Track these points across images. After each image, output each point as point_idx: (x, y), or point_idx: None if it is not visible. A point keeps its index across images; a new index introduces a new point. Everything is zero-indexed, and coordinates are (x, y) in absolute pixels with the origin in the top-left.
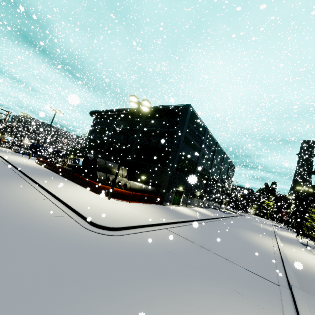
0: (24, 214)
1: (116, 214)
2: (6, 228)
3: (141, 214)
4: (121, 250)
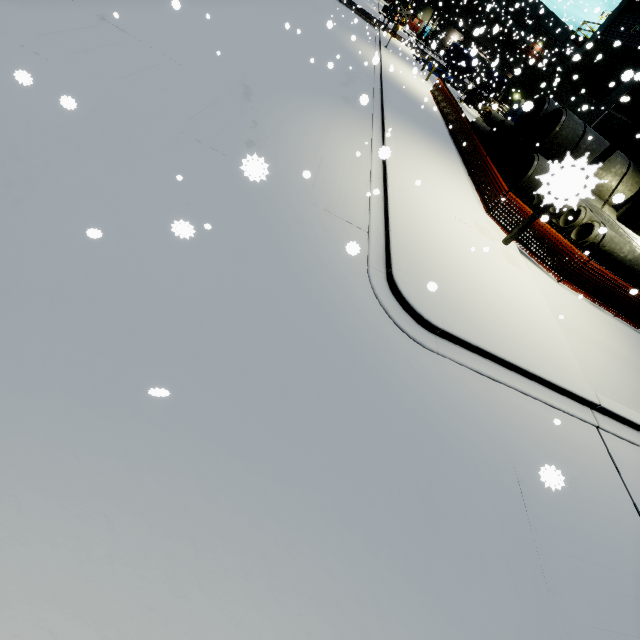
0: (294, 183)
1: (478, 292)
2: (237, 192)
3: (553, 336)
4: (386, 386)
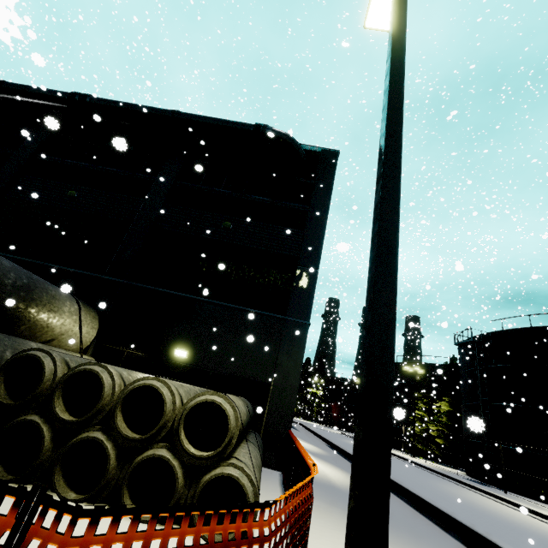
0: None
1: None
2: None
3: None
4: None
